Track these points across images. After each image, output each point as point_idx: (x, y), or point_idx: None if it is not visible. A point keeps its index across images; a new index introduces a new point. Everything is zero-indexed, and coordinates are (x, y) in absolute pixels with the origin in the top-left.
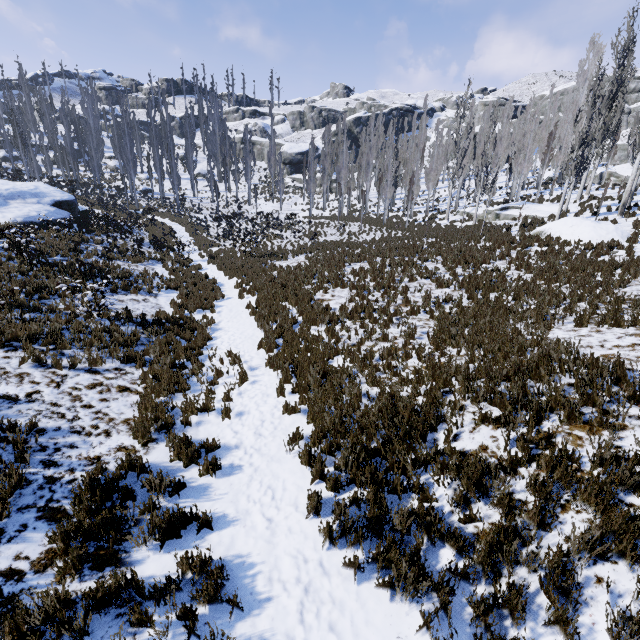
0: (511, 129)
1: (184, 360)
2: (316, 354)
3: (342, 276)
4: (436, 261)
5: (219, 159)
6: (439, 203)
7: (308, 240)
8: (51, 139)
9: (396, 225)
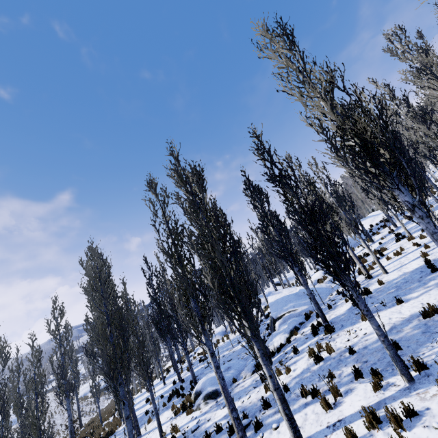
0: None
1: None
2: None
3: None
4: None
5: None
6: None
7: None
8: None
9: None
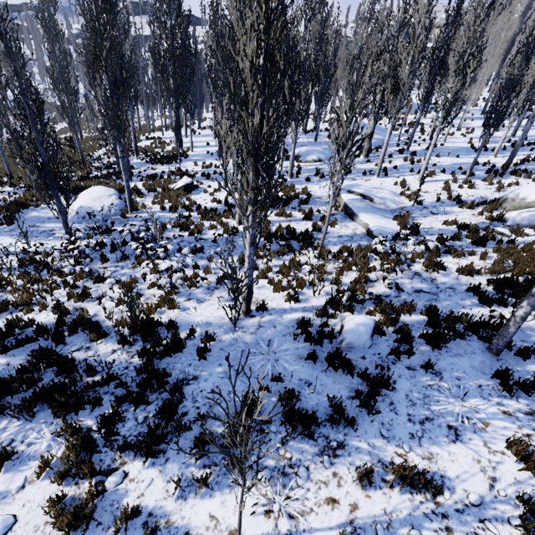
0: None
1: None
2: None
3: None
4: None
5: None
6: None
7: None
8: None
9: None
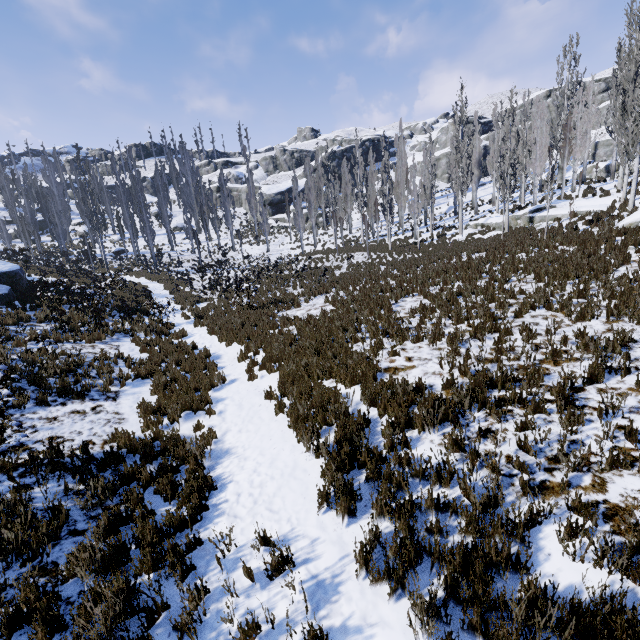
0: (487, 142)
1: (161, 574)
2: (492, 547)
3: (401, 321)
4: (525, 280)
5: (196, 209)
6: (436, 221)
7: (313, 278)
8: (12, 212)
9: (404, 248)
